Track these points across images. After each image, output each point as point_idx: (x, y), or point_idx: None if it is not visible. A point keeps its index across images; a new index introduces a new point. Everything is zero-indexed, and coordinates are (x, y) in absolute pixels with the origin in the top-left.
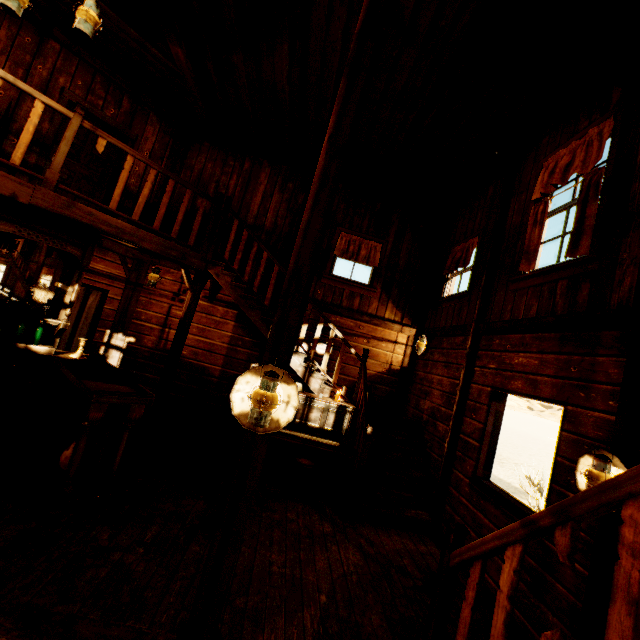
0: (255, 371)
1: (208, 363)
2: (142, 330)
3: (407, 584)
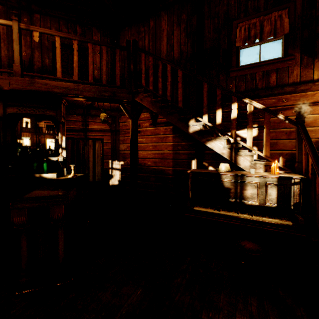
0: None
1: (163, 167)
2: (125, 156)
3: None
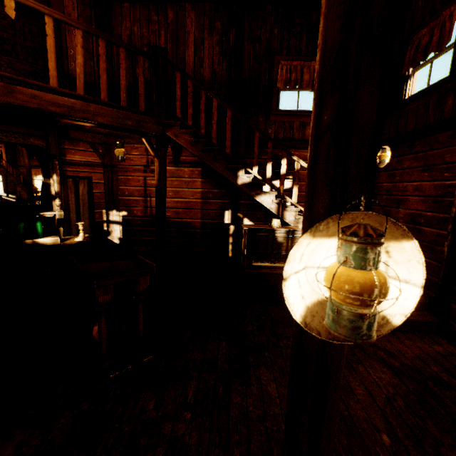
0: (317, 231)
1: (189, 218)
2: (129, 204)
3: (454, 398)
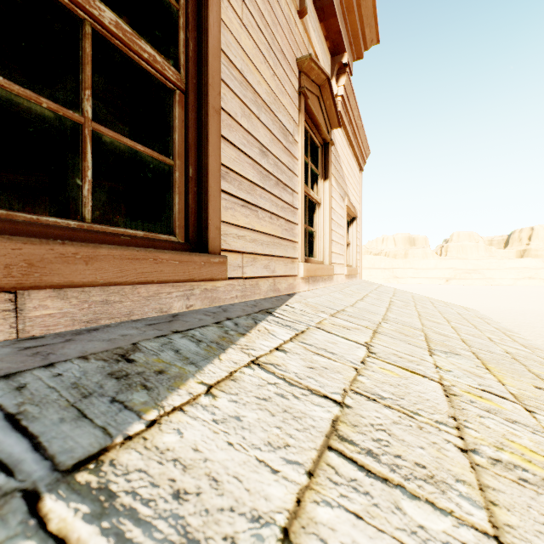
0: None
1: None
2: None
3: None
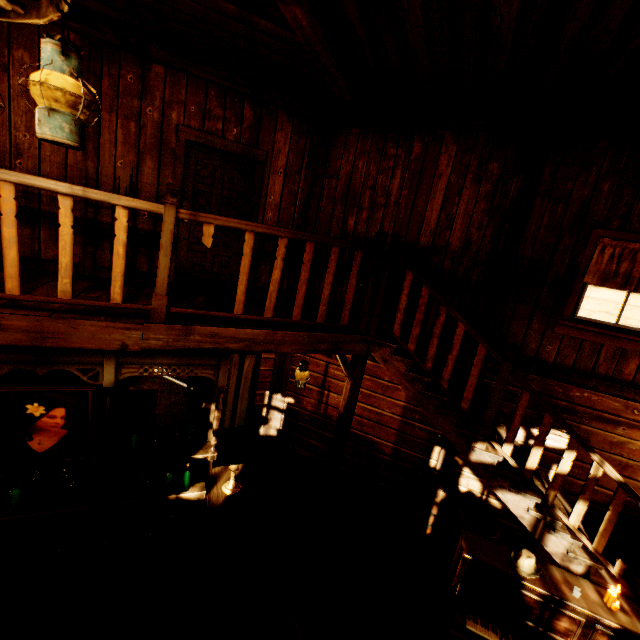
0: None
1: (376, 437)
2: (300, 390)
3: None
